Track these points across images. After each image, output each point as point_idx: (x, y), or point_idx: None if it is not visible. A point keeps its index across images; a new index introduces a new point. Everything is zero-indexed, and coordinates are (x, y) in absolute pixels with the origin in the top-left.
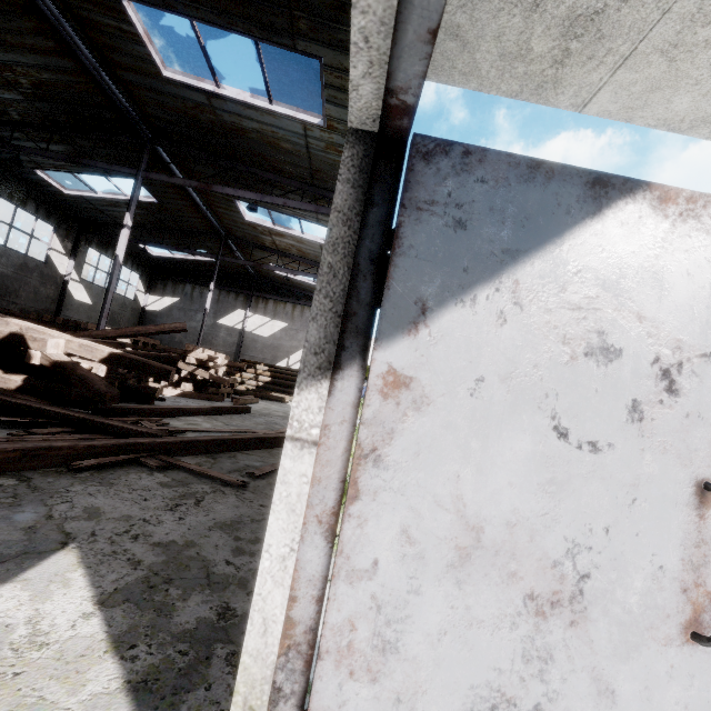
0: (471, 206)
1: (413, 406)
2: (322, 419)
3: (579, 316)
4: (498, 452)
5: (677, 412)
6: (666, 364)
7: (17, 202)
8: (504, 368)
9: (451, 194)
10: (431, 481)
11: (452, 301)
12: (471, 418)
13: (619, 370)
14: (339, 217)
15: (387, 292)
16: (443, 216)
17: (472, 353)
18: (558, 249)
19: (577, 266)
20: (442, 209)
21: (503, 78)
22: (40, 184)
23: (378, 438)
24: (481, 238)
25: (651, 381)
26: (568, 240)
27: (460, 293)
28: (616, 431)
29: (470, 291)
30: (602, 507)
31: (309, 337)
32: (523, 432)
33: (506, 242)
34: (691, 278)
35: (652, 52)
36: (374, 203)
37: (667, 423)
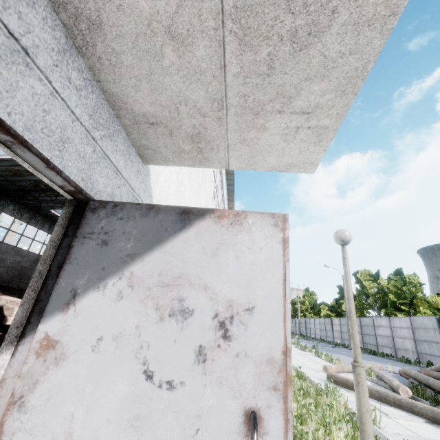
0: (113, 232)
1: (54, 361)
2: (3, 374)
3: (167, 290)
4: (103, 394)
5: (230, 353)
6: (222, 318)
7: (39, 227)
8: (117, 329)
9: (103, 227)
10: (53, 421)
11: (92, 288)
12: (90, 367)
13: (191, 325)
14: (52, 244)
15: (56, 286)
16: (97, 239)
17: (98, 321)
18: (158, 251)
19: (169, 259)
20: (97, 236)
21: (182, 160)
22: (52, 216)
23: (26, 387)
24: (115, 249)
25: (212, 331)
26: (165, 245)
27: (98, 283)
28: (186, 371)
29: (104, 281)
30: (173, 438)
31: (16, 316)
32: (123, 376)
33: (129, 250)
34: (238, 259)
35: (237, 144)
36: (68, 236)
37: (223, 362)
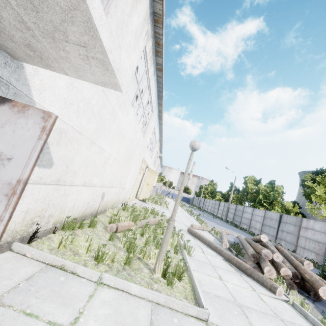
0: None
1: None
2: None
3: None
4: None
5: None
6: None
7: None
8: None
9: None
10: None
11: None
12: None
13: None
14: None
15: None
16: None
17: None
18: None
19: None
20: None
21: (35, 62)
22: None
23: None
24: None
25: None
26: None
27: None
28: None
29: None
30: None
31: None
32: None
33: None
34: (14, 132)
35: (59, 58)
36: None
37: None
